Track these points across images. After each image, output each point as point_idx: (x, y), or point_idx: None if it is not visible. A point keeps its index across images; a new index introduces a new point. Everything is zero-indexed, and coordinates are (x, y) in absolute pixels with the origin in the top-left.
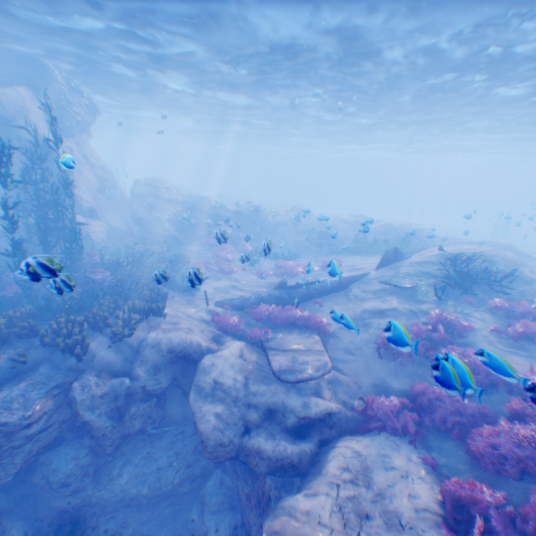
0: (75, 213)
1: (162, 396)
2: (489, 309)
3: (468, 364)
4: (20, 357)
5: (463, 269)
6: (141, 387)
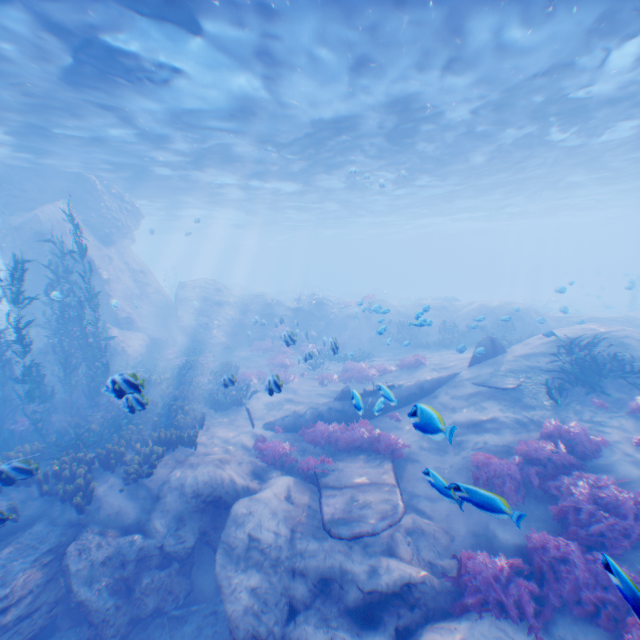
0: (107, 326)
1: (187, 558)
2: (630, 412)
3: (607, 501)
4: (10, 511)
5: (584, 358)
6: (157, 547)
